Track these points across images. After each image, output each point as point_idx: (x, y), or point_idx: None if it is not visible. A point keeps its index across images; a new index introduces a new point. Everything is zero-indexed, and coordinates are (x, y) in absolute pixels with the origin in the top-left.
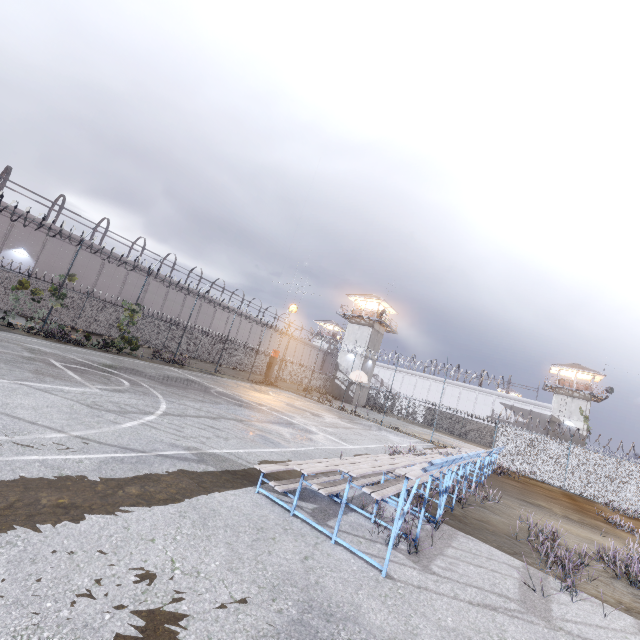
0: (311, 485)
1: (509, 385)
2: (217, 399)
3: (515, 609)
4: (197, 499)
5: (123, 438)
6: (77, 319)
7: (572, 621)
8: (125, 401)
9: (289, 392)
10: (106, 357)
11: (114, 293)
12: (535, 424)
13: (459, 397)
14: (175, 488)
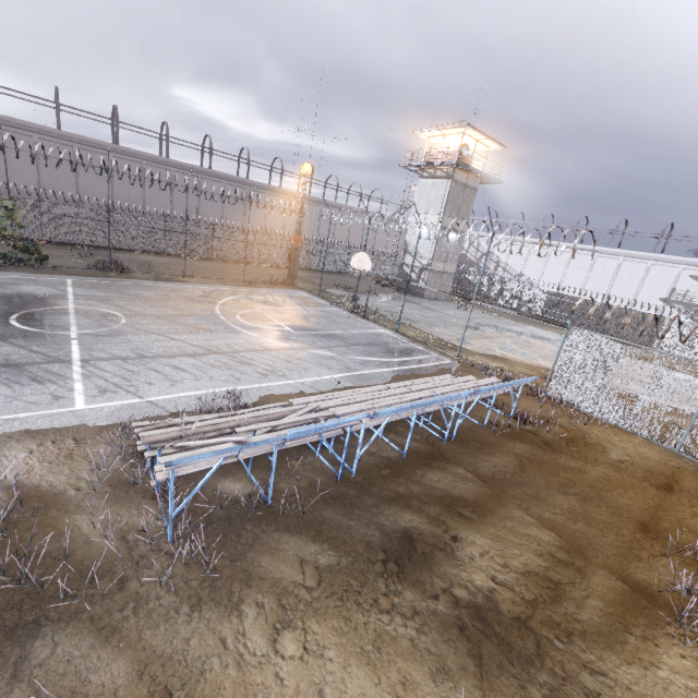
0: None
1: None
2: None
3: None
4: None
5: None
6: (41, 230)
7: None
8: None
9: (297, 292)
10: None
11: (105, 191)
12: None
13: (615, 273)
14: None
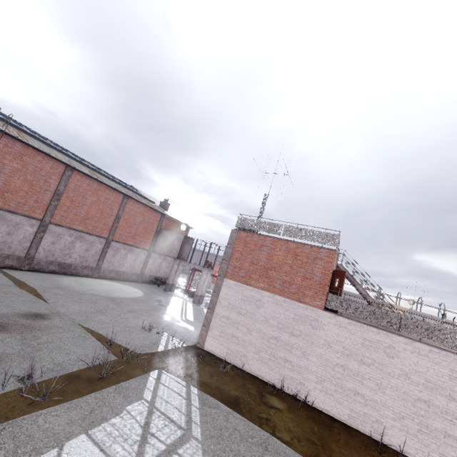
0: None
1: None
2: None
3: None
4: None
5: None
6: None
7: None
8: None
9: None
10: None
11: None
12: None
13: None
14: None
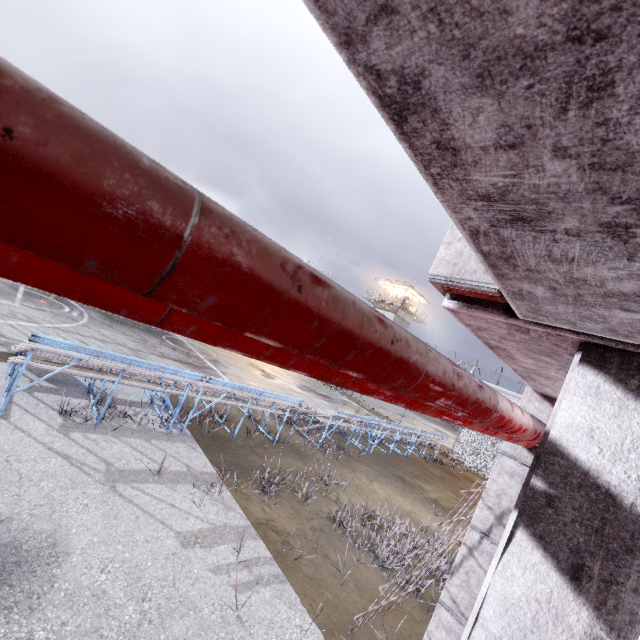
0: None
1: None
2: (153, 339)
3: (94, 467)
4: None
5: None
6: None
7: (146, 492)
8: (29, 314)
9: None
10: None
11: None
12: None
13: None
14: None
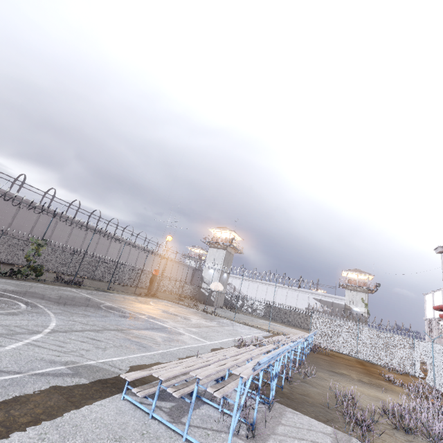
0: (167, 389)
1: (318, 285)
2: (104, 313)
3: None
4: (62, 416)
5: (2, 361)
6: None
7: None
8: (16, 323)
9: (166, 301)
10: (11, 283)
11: (27, 230)
12: (336, 311)
13: (286, 296)
14: (42, 407)
